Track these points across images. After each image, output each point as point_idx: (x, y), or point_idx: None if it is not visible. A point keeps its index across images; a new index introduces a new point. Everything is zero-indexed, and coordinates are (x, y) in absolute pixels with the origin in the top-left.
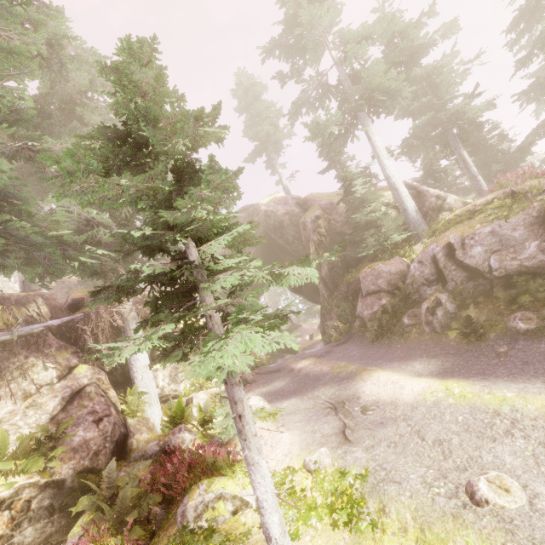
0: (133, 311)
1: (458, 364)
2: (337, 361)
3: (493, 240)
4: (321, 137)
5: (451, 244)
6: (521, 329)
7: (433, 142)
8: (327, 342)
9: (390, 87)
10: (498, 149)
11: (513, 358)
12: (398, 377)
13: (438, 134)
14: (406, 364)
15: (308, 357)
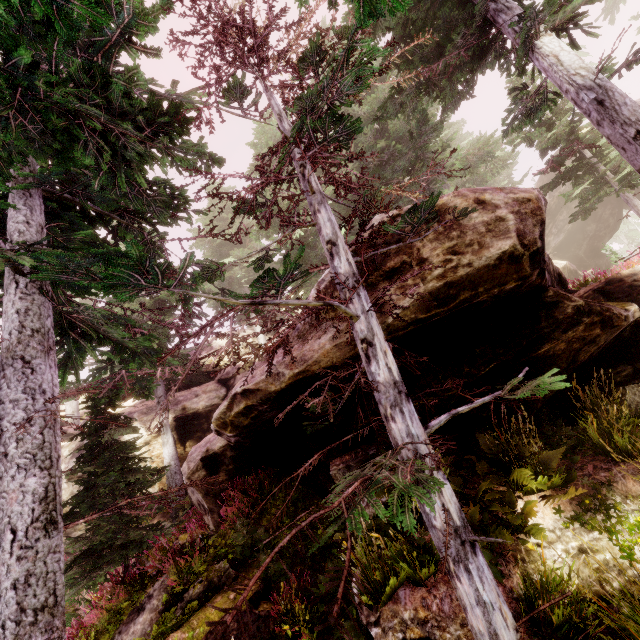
0: None
1: None
2: None
3: None
4: None
5: None
6: None
7: None
8: None
9: None
10: None
11: None
12: None
13: None
14: None
15: None
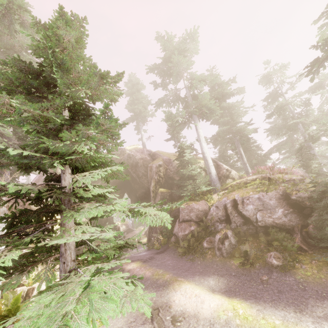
0: (5, 206)
1: (238, 284)
2: (157, 268)
3: (259, 203)
4: (171, 121)
5: (236, 200)
6: (274, 264)
7: (227, 141)
8: (150, 248)
9: (211, 107)
10: (256, 152)
11: (271, 285)
12: (200, 291)
13: (230, 137)
14: (204, 278)
15: (136, 260)
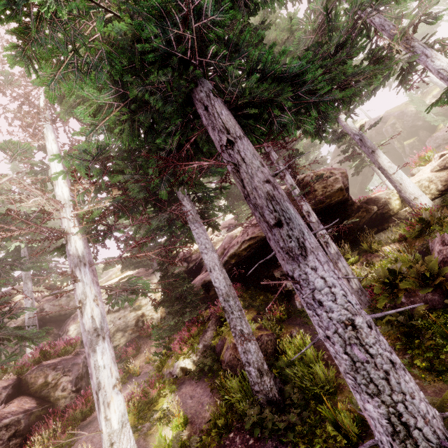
0: None
1: None
2: None
3: None
4: None
5: None
6: None
7: None
8: None
9: (423, 31)
10: None
11: None
12: None
13: None
14: None
15: None
